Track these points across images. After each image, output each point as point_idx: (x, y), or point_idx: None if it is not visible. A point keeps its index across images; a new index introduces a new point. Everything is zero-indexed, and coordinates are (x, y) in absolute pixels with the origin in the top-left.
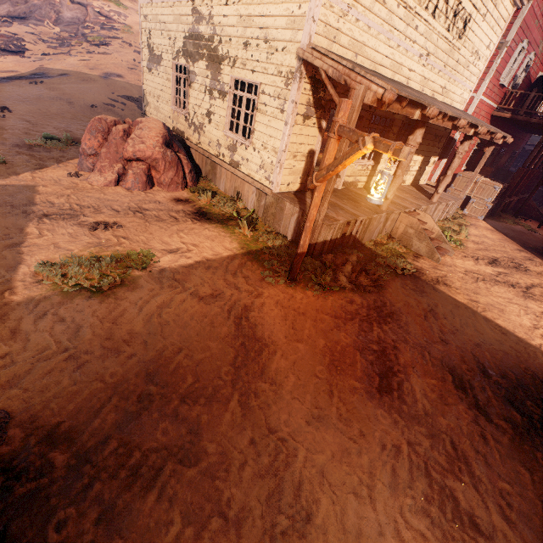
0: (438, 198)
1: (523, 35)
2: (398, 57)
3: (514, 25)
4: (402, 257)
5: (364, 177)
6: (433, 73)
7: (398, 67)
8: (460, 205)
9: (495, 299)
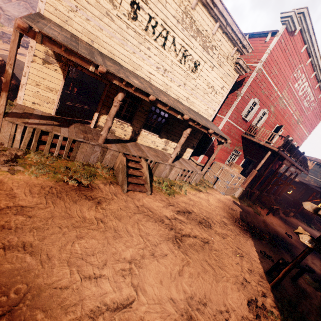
0: (171, 160)
1: (253, 94)
2: (136, 60)
3: (244, 86)
4: (95, 177)
5: (121, 130)
6: (174, 84)
7: (138, 66)
8: (214, 182)
9: (129, 228)
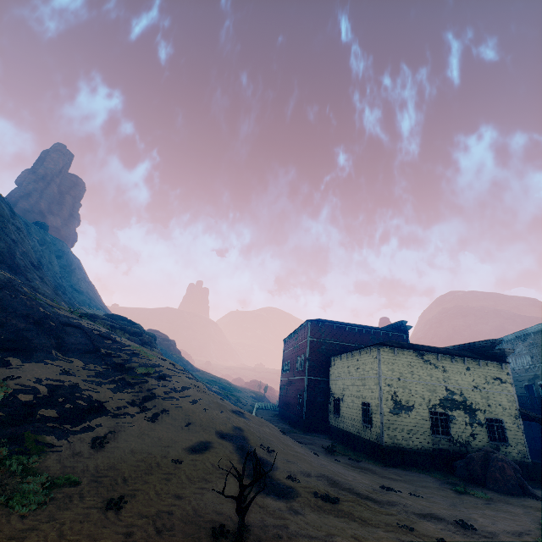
0: None
1: None
2: None
3: None
4: None
5: None
6: None
7: None
8: None
9: None
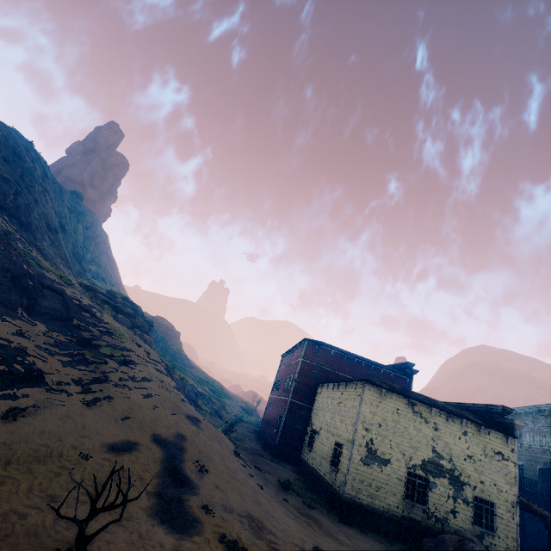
0: None
1: None
2: None
3: None
4: None
5: None
6: None
7: None
8: None
9: None
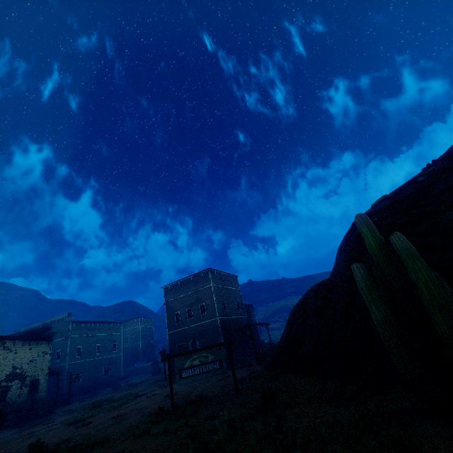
0: None
1: None
2: None
3: None
4: None
5: None
6: None
7: None
8: None
9: None
